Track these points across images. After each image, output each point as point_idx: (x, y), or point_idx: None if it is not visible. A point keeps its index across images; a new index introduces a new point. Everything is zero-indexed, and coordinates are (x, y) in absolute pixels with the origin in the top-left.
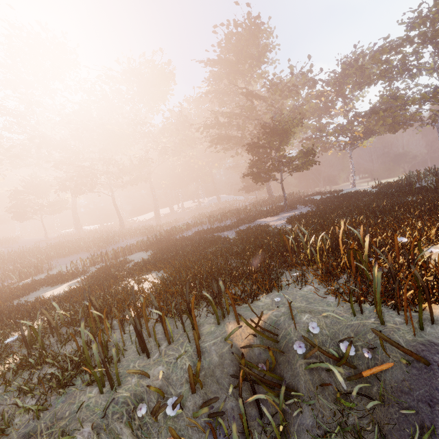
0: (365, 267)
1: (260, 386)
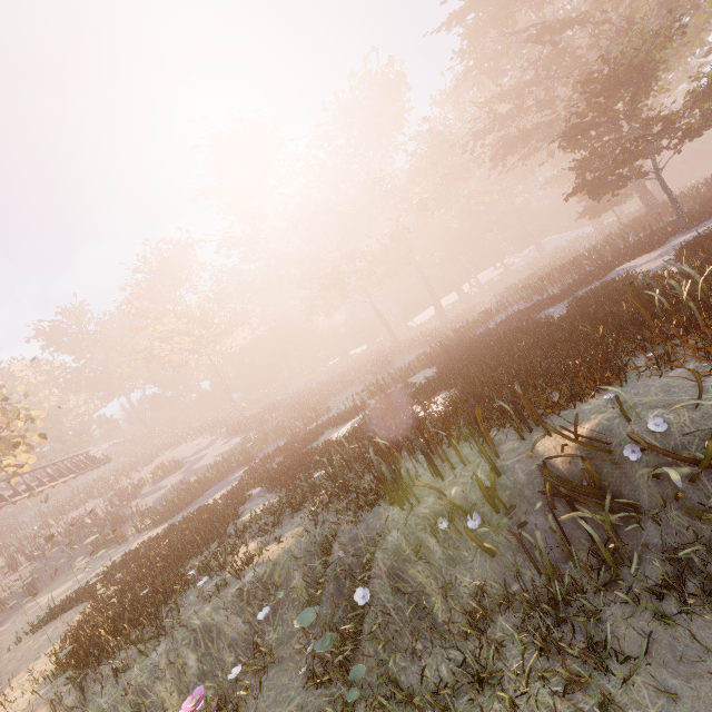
0: None
1: (592, 509)
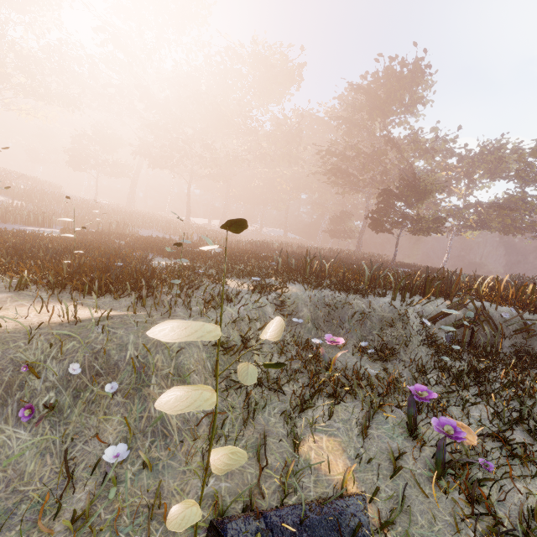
0: (532, 297)
1: None
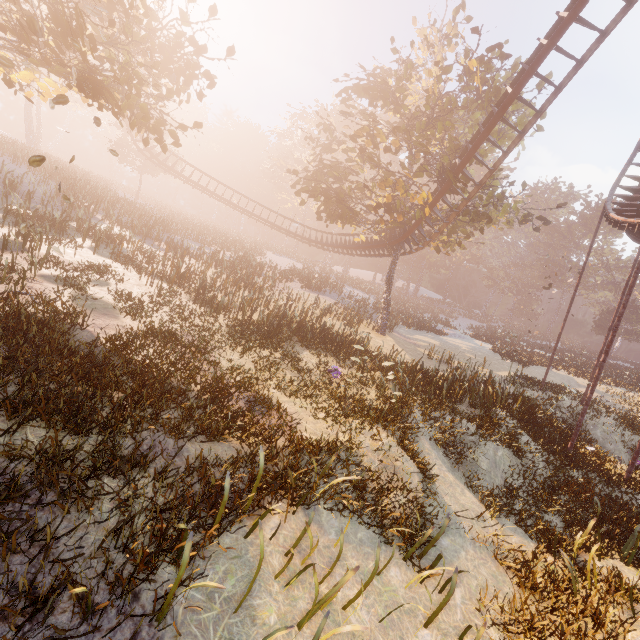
0: None
1: None
